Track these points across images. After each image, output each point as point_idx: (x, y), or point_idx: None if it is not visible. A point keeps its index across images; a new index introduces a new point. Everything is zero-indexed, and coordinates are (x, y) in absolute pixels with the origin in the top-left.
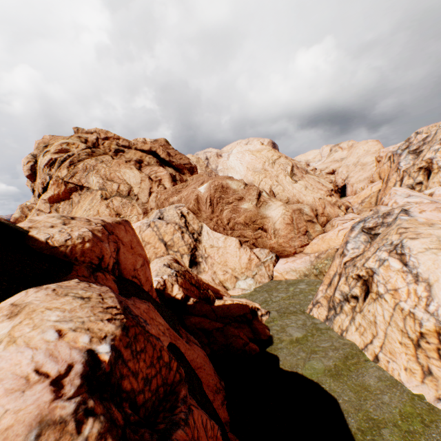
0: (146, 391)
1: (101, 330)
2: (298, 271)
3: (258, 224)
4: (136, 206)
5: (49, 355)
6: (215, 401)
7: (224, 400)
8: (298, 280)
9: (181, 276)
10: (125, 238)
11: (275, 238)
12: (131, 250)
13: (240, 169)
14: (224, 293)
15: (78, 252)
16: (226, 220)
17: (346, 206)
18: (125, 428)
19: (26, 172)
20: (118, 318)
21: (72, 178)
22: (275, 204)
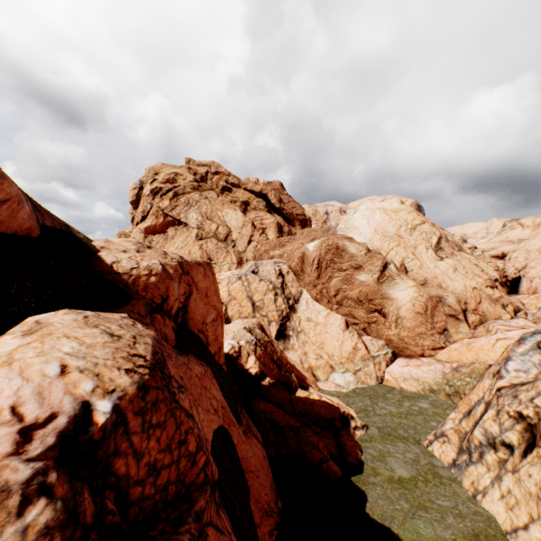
0: (148, 484)
1: (112, 381)
2: (422, 382)
3: (376, 305)
4: (231, 253)
5: (37, 394)
6: (261, 526)
7: (275, 529)
8: (419, 395)
9: (261, 347)
10: (201, 283)
11: (397, 329)
12: (205, 298)
13: (366, 230)
14: (312, 383)
15: (140, 285)
16: (333, 291)
17: (515, 307)
18: (90, 530)
19: (131, 198)
20: (140, 372)
21: (172, 210)
22: (404, 283)
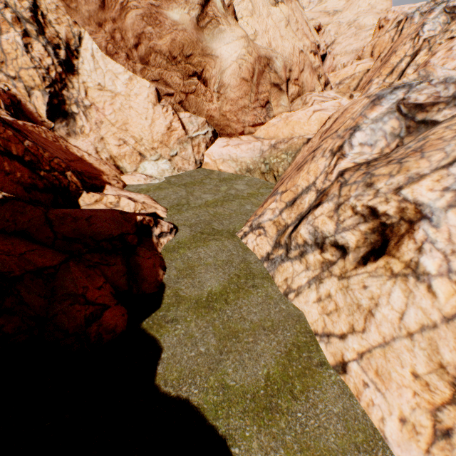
0: None
1: None
2: (240, 163)
3: (195, 66)
4: None
5: None
6: None
7: None
8: (237, 176)
9: None
10: None
11: (219, 102)
12: None
13: None
14: (113, 179)
15: None
16: (132, 37)
17: (327, 79)
18: None
19: None
20: None
21: None
22: (232, 31)
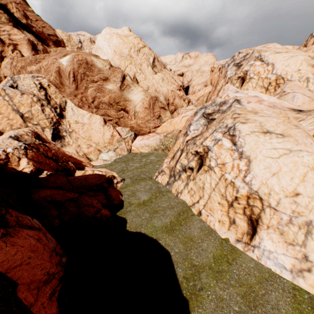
0: None
1: None
2: (151, 147)
3: (121, 106)
4: None
5: None
6: (37, 301)
7: (59, 285)
8: (150, 153)
9: (33, 149)
10: None
11: (135, 119)
12: None
13: (108, 51)
14: (87, 164)
15: None
16: (91, 99)
17: (188, 100)
18: None
19: None
20: None
21: None
22: (137, 89)
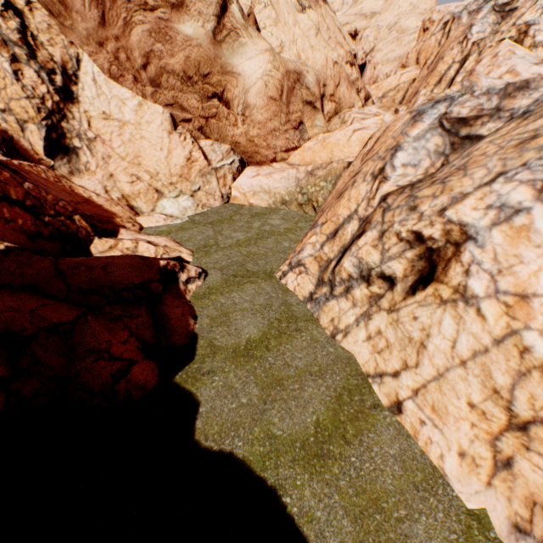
0: None
1: None
2: (274, 195)
3: (214, 86)
4: None
5: None
6: None
7: None
8: (271, 210)
9: None
10: None
11: (245, 126)
12: None
13: None
14: (127, 221)
15: None
16: (140, 57)
17: (367, 93)
18: None
19: None
20: None
21: None
22: (255, 44)
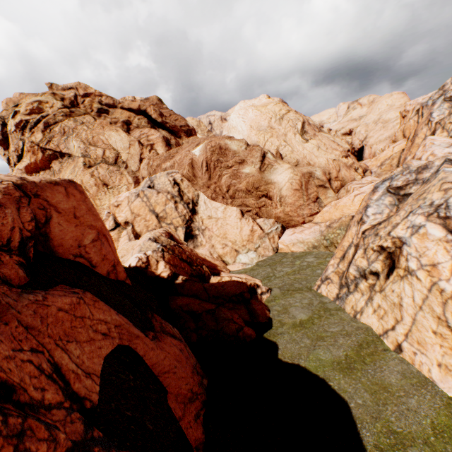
0: None
1: None
2: (306, 243)
3: (262, 191)
4: (126, 174)
5: None
6: (184, 417)
7: (202, 409)
8: (306, 253)
9: (169, 251)
10: (62, 204)
11: (282, 207)
12: (74, 220)
13: (243, 128)
14: (223, 268)
15: None
16: (225, 188)
17: (363, 168)
18: None
19: None
20: None
21: (48, 143)
22: (281, 167)
